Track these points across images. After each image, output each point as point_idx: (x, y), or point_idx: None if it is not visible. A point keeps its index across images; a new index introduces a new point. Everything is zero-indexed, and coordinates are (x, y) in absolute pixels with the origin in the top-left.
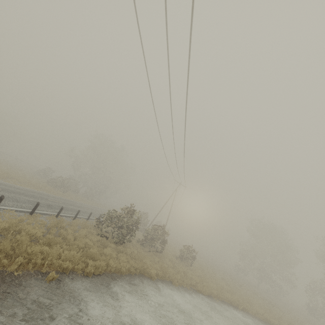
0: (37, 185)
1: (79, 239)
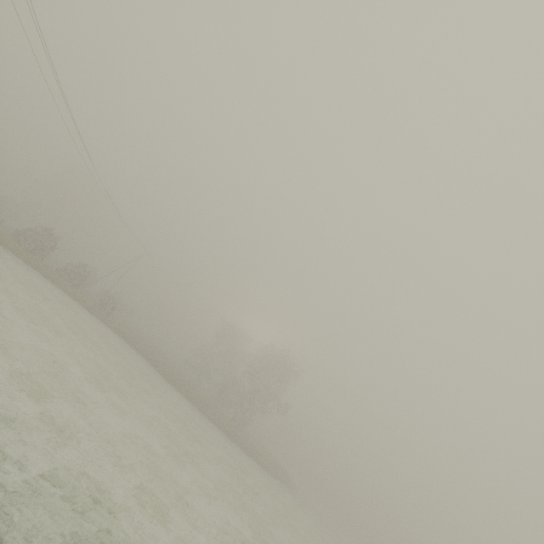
0: None
1: None
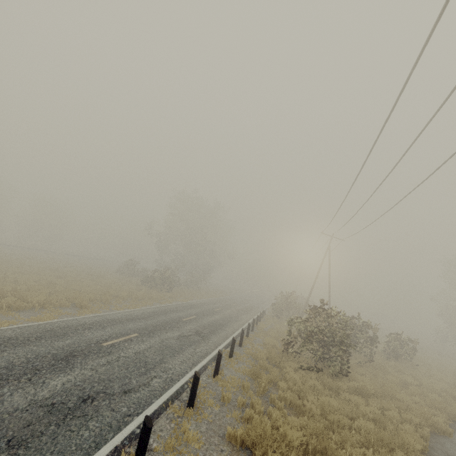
0: (144, 296)
1: (310, 399)
